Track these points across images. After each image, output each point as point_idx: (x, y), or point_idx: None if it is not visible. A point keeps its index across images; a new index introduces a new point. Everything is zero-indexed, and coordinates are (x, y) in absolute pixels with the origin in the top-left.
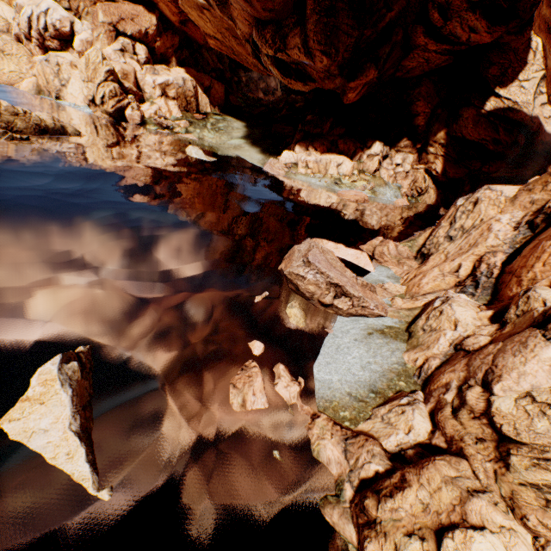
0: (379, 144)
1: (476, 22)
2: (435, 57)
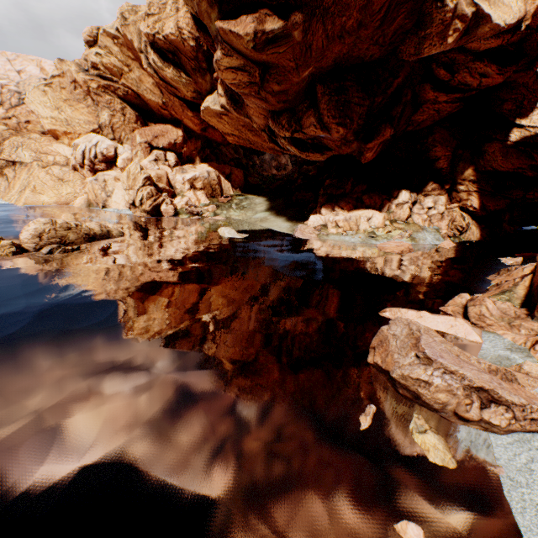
0: (405, 192)
1: (485, 68)
2: (445, 106)
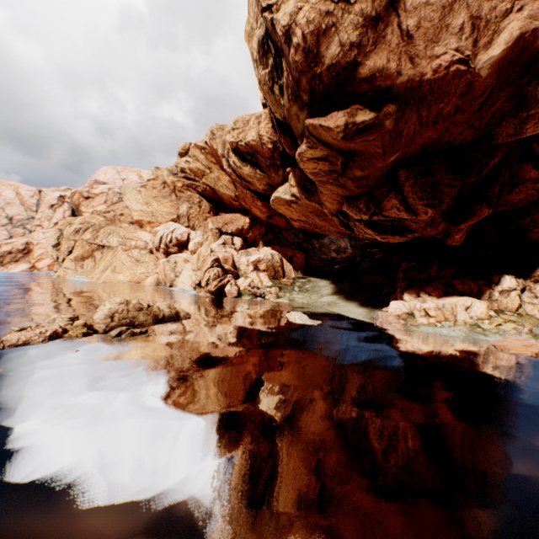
0: (509, 277)
1: None
2: None
